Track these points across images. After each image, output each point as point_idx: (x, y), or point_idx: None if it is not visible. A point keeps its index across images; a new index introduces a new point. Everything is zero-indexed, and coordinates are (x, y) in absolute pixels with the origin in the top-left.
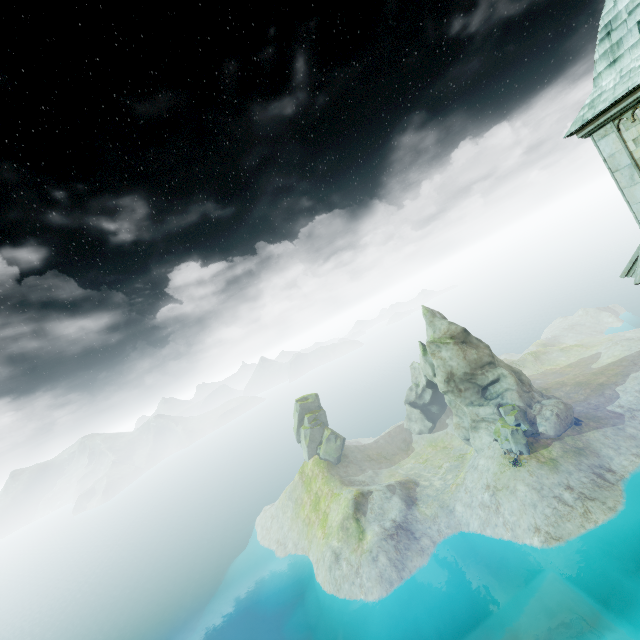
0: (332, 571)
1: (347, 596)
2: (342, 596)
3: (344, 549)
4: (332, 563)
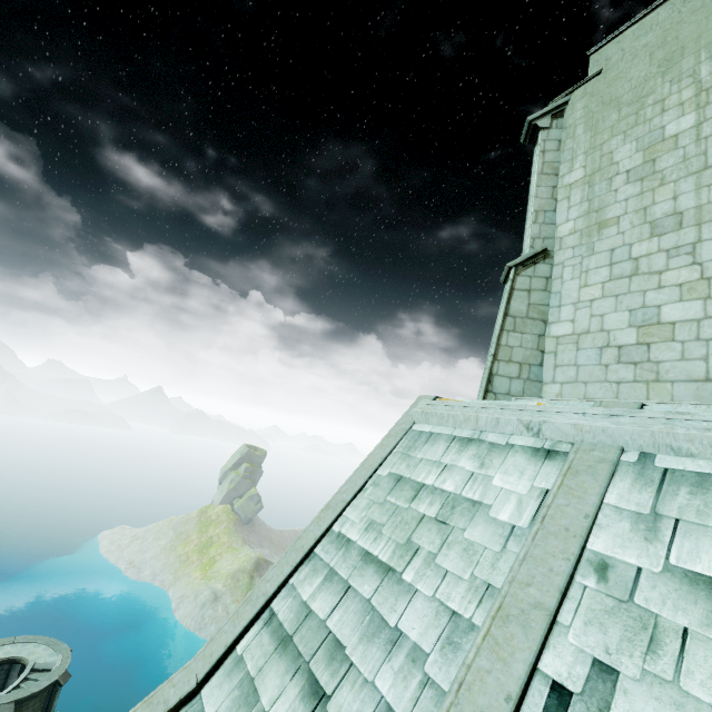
0: (204, 609)
1: (208, 637)
2: (202, 635)
3: (227, 595)
4: (209, 601)
